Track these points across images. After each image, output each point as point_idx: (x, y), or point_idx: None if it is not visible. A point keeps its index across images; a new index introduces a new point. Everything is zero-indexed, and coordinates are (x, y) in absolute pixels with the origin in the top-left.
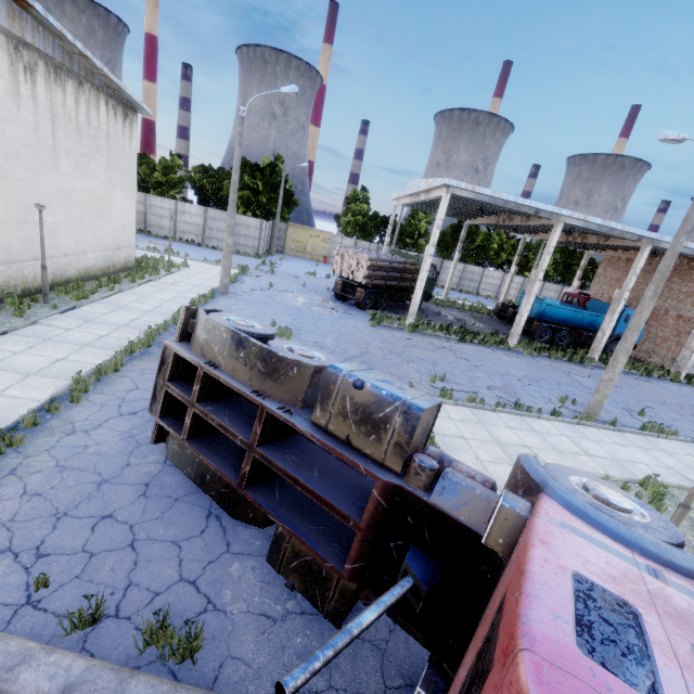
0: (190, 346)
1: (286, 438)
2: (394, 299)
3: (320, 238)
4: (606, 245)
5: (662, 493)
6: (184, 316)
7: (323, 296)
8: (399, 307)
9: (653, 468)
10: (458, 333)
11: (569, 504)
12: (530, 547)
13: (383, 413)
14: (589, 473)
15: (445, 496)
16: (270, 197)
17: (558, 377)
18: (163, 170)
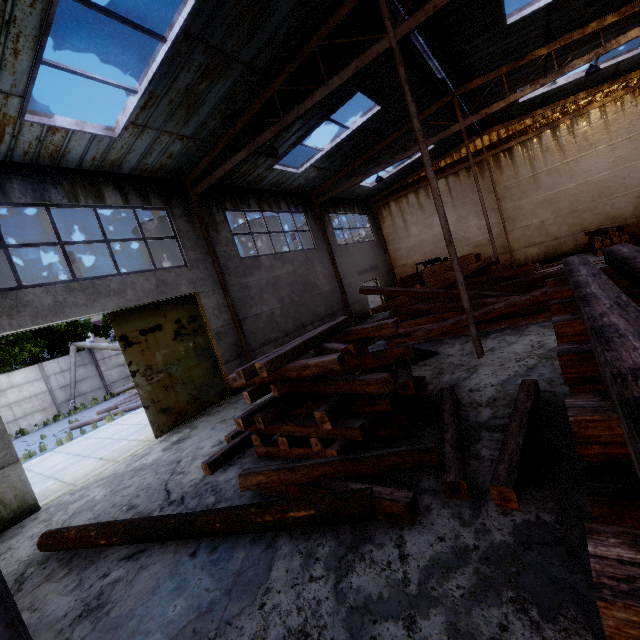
0: None
1: None
2: None
3: None
4: None
5: None
6: None
7: None
8: None
9: None
10: None
11: None
12: None
13: None
14: None
15: None
16: None
17: None
18: None
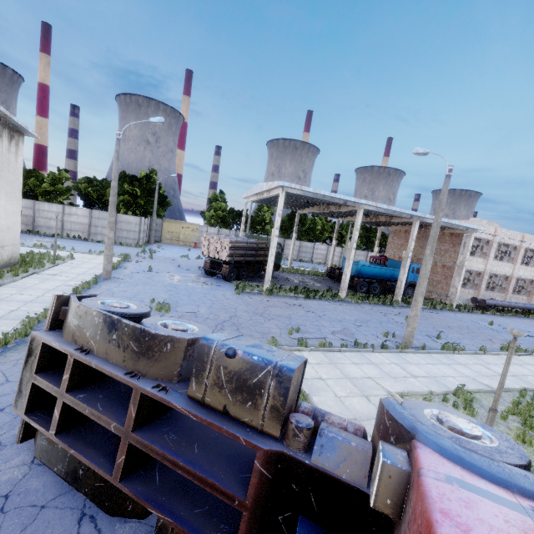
0: (61, 333)
1: (164, 414)
2: (252, 271)
3: (190, 228)
4: (391, 222)
5: (471, 400)
6: (55, 304)
7: (196, 273)
8: (257, 276)
9: (458, 379)
10: (303, 292)
11: (443, 450)
12: (436, 525)
13: (256, 379)
14: (418, 392)
15: (324, 454)
16: (147, 200)
17: (379, 318)
18: (51, 182)
